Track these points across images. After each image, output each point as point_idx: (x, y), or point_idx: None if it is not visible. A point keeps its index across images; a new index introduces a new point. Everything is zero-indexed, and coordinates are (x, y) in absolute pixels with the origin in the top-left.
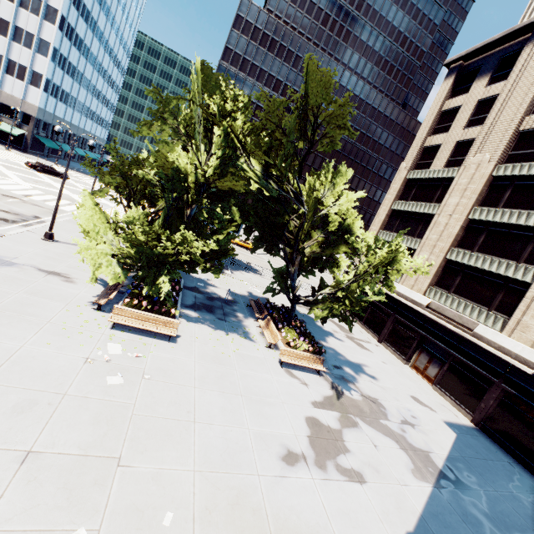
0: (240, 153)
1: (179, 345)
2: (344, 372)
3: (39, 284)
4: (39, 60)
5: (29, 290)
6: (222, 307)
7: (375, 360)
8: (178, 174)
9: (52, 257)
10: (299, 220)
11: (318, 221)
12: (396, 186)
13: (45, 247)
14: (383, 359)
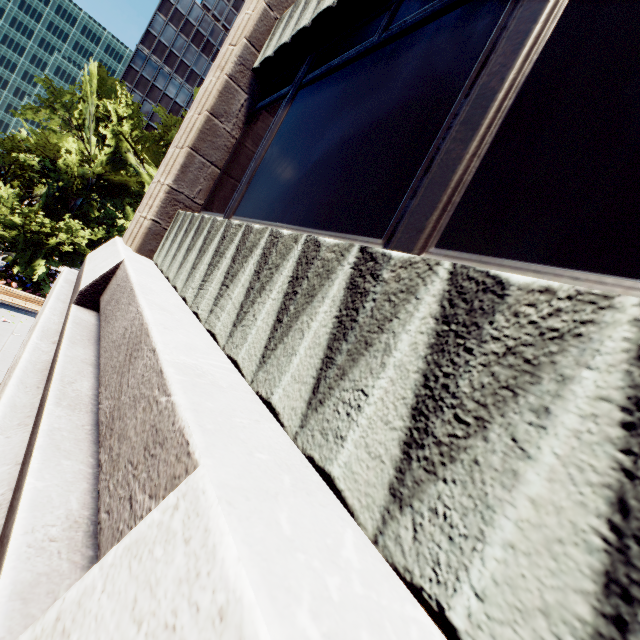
0: (132, 155)
1: None
2: None
3: None
4: None
5: None
6: None
7: None
8: (63, 162)
9: None
10: None
11: None
12: None
13: None
14: None
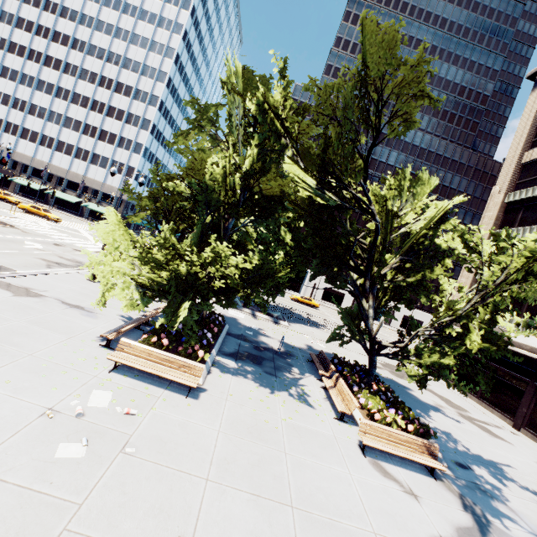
0: (285, 141)
1: (201, 402)
2: (477, 476)
3: (52, 314)
4: (134, 157)
5: (35, 320)
6: (273, 359)
7: (524, 458)
8: (212, 178)
9: (87, 293)
10: (369, 237)
11: (395, 242)
12: (491, 213)
13: (85, 285)
14: (536, 458)
